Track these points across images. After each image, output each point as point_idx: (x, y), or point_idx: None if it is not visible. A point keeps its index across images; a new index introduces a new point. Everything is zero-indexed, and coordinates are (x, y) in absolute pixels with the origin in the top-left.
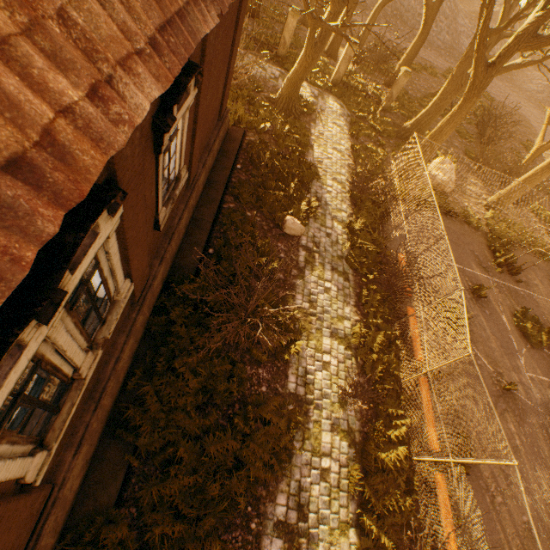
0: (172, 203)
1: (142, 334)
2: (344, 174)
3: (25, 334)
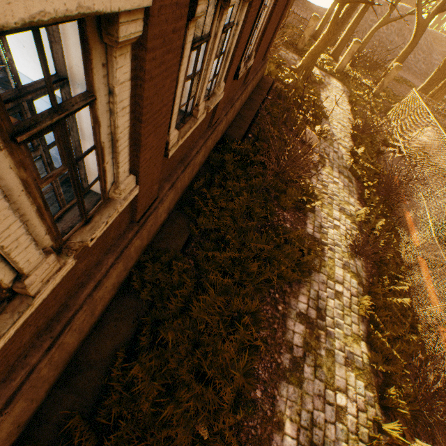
0: (245, 68)
1: (205, 159)
2: (345, 122)
3: None
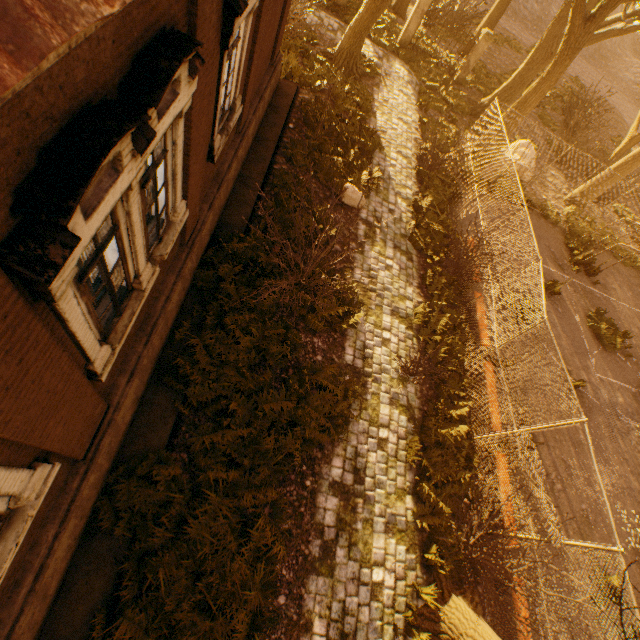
0: (226, 135)
1: (189, 286)
2: (410, 149)
3: (124, 153)
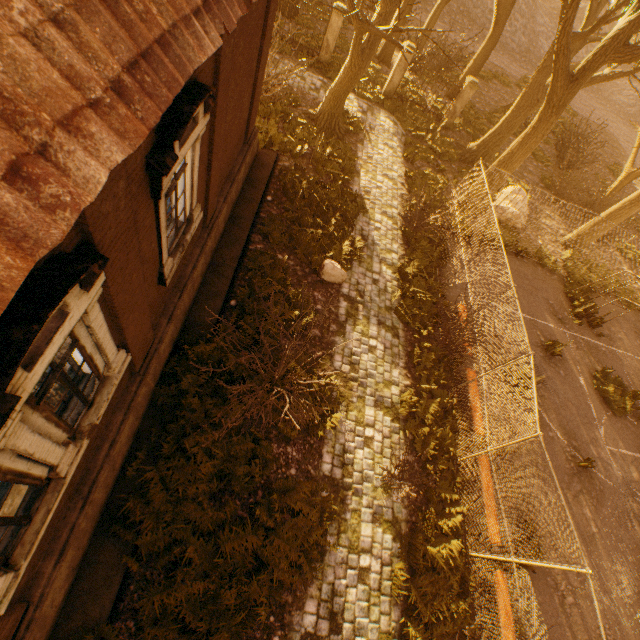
0: (181, 251)
1: (145, 408)
2: (396, 207)
3: None
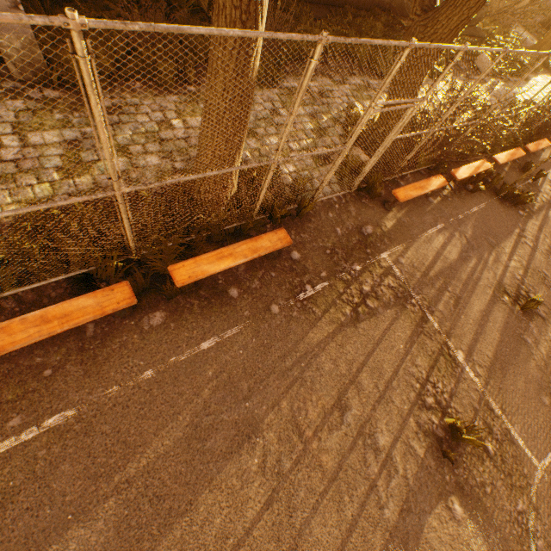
0: None
1: (366, 3)
2: None
3: None
